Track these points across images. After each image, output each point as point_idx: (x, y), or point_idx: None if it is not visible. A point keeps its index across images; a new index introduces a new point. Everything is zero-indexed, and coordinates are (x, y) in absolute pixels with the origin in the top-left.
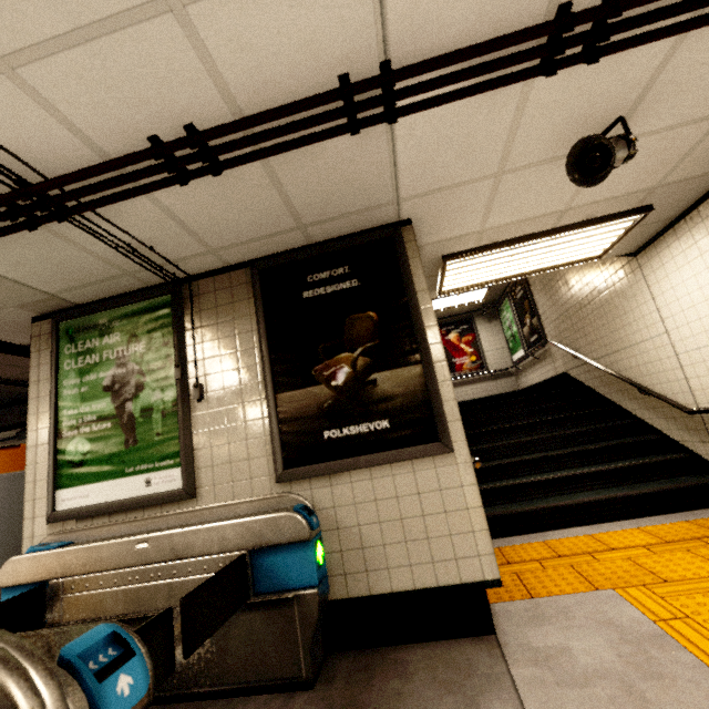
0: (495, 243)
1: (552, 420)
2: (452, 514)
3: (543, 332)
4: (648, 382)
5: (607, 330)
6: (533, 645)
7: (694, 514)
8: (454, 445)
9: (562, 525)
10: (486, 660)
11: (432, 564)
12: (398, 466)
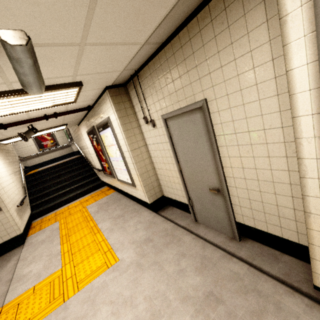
0: (17, 136)
1: (70, 171)
2: (5, 225)
3: (71, 136)
4: (89, 159)
5: (81, 143)
6: (31, 242)
7: (94, 192)
8: (2, 208)
9: (64, 205)
10: (18, 250)
11: (1, 238)
12: None
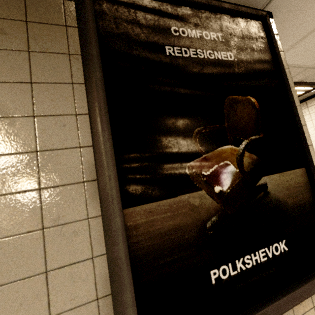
0: None
1: None
2: None
3: None
4: None
5: None
6: None
7: None
8: None
9: None
10: None
11: None
12: (299, 304)
